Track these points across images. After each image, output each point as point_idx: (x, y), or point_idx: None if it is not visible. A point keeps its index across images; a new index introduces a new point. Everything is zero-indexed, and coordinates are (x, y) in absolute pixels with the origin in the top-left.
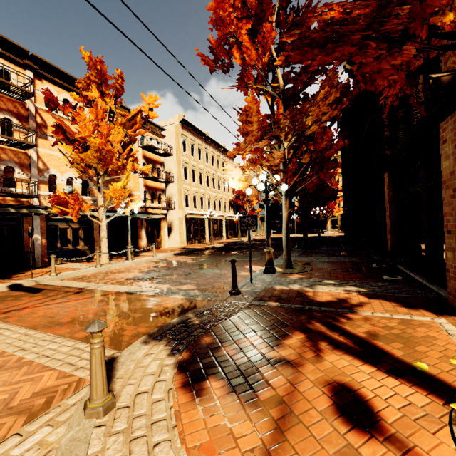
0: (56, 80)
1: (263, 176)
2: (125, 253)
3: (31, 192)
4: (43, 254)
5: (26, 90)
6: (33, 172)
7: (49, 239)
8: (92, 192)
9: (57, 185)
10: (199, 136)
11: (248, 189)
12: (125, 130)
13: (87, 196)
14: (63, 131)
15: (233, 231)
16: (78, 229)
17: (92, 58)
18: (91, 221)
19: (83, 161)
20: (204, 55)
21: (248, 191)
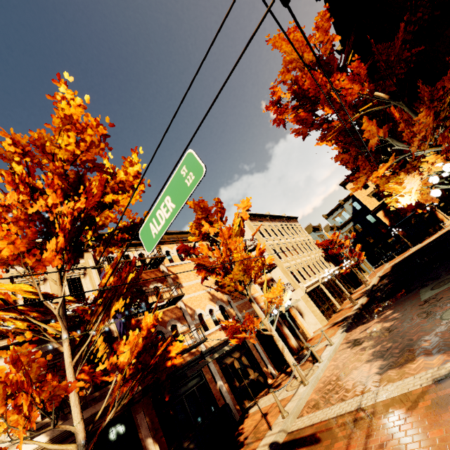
0: (167, 241)
1: (449, 165)
2: (286, 362)
3: (195, 339)
4: (233, 402)
5: (161, 256)
6: (188, 320)
7: (226, 381)
8: (230, 314)
9: (206, 322)
10: (264, 219)
11: (434, 191)
12: (241, 237)
13: (228, 319)
14: (203, 267)
15: (348, 284)
16: (239, 357)
17: (195, 203)
18: (244, 342)
19: (232, 280)
20: (298, 129)
21: (436, 193)
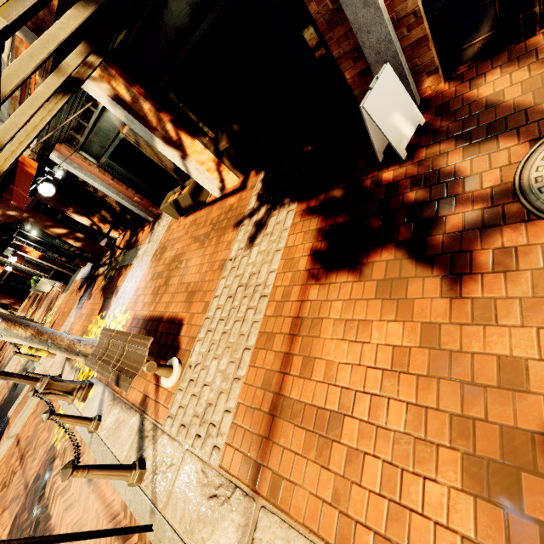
0: None
1: None
2: None
3: None
4: None
5: None
6: None
7: None
8: None
9: None
10: None
11: None
12: None
13: None
14: None
15: None
16: None
17: None
18: None
19: None
20: None
21: None
